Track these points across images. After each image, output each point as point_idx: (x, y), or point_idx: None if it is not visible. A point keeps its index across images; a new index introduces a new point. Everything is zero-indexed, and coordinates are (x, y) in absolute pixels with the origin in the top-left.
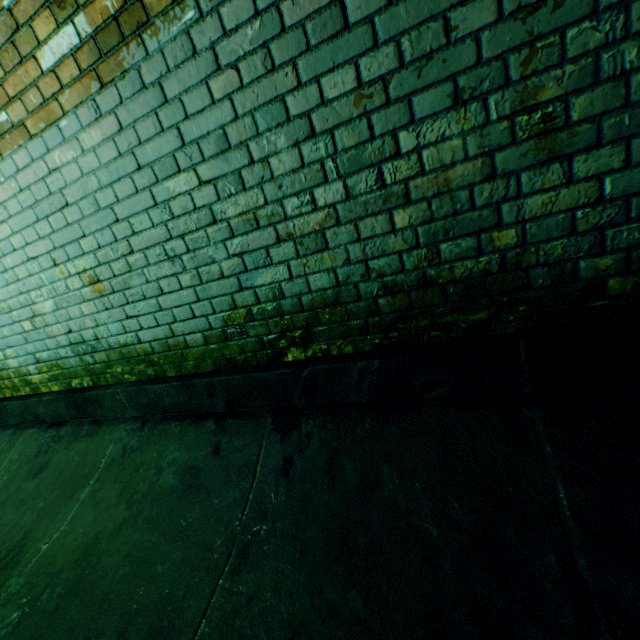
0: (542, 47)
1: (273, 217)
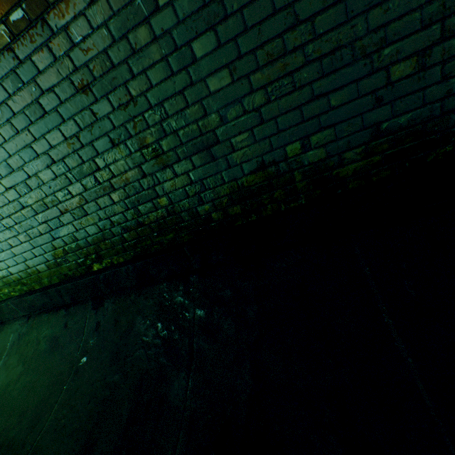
0: (138, 121)
1: (54, 202)
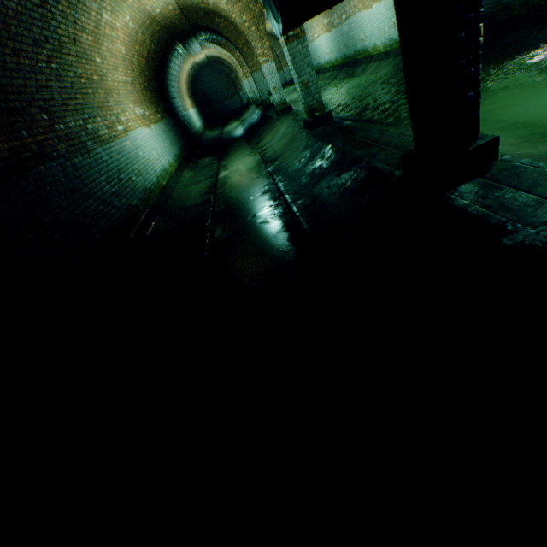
0: None
1: None
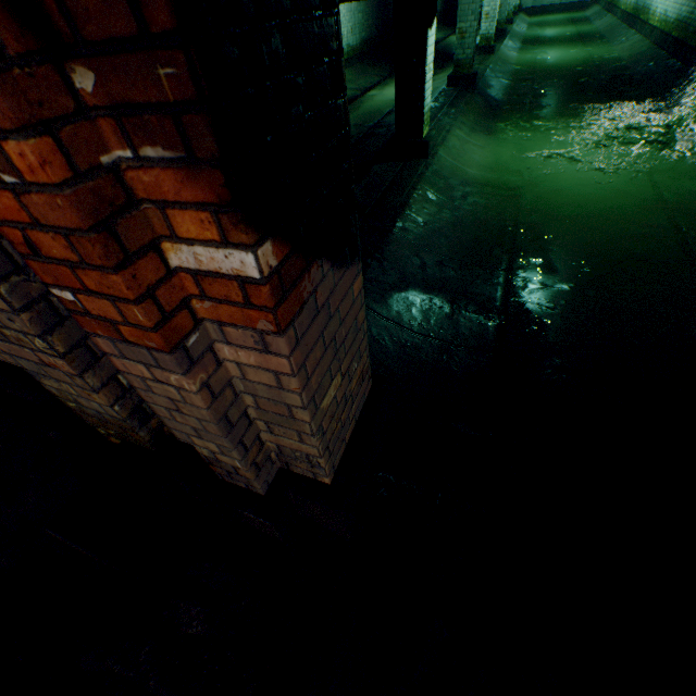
0: None
1: None
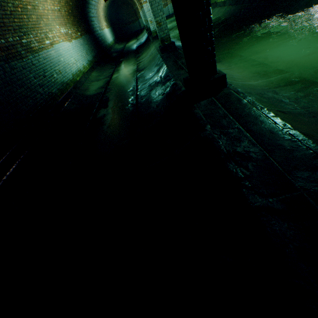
0: None
1: None
